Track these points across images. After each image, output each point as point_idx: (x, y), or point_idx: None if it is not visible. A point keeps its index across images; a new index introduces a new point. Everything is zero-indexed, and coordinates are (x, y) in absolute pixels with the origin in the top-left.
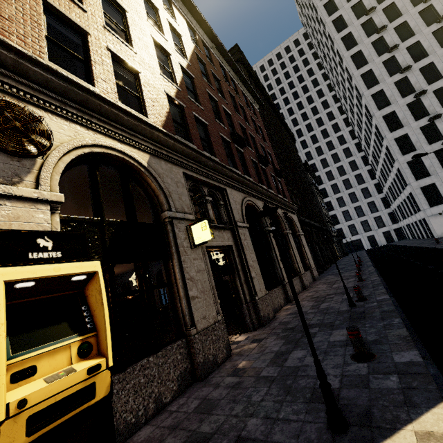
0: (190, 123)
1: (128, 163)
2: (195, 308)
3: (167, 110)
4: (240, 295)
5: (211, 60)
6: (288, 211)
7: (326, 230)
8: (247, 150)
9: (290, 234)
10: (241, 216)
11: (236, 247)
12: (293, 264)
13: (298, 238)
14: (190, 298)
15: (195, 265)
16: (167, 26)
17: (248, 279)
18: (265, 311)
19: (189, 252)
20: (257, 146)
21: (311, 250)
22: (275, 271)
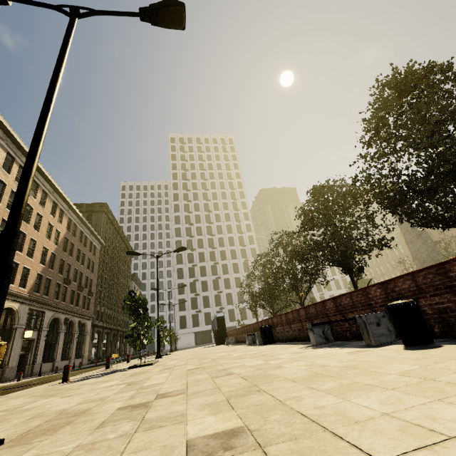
0: (43, 282)
1: (12, 308)
2: (11, 359)
3: (35, 281)
4: (28, 361)
5: (75, 232)
6: (85, 319)
7: (124, 331)
8: (72, 284)
9: (77, 334)
10: (47, 324)
11: (37, 339)
12: (70, 353)
13: (85, 336)
14: (11, 356)
15: (17, 345)
16: (54, 232)
17: (36, 355)
18: (36, 370)
19: (17, 340)
20: (83, 278)
21: (96, 345)
22: (53, 354)
